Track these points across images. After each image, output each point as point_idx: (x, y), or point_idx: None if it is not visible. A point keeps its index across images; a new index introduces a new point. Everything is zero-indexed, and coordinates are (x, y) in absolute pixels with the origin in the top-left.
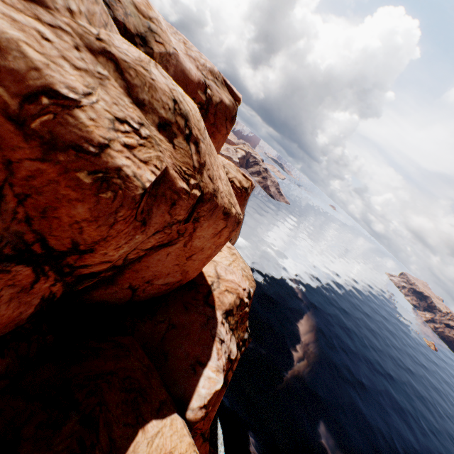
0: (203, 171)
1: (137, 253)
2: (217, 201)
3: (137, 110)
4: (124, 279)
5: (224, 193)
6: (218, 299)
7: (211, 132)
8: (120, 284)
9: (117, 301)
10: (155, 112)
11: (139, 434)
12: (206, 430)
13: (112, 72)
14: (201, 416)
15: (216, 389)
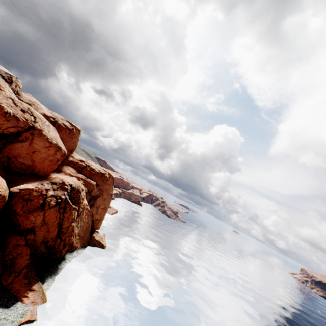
0: (36, 123)
1: (7, 132)
2: (43, 133)
3: (15, 106)
4: (5, 151)
5: (49, 134)
6: (51, 179)
7: (58, 130)
8: (4, 153)
9: (2, 164)
10: (21, 108)
11: None
12: (30, 240)
13: (11, 100)
14: (17, 191)
15: (28, 188)
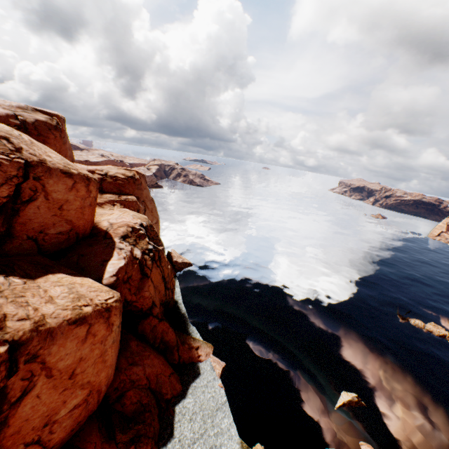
0: (22, 151)
1: (1, 200)
2: (48, 165)
3: None
4: (19, 231)
5: (56, 162)
6: (113, 233)
7: (42, 140)
8: (19, 236)
9: (30, 253)
10: None
11: (50, 275)
12: (158, 314)
13: None
14: (114, 280)
15: (120, 266)
